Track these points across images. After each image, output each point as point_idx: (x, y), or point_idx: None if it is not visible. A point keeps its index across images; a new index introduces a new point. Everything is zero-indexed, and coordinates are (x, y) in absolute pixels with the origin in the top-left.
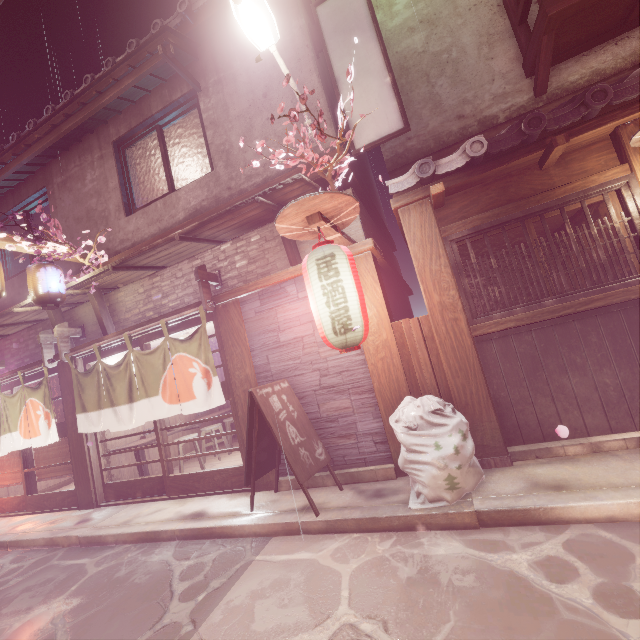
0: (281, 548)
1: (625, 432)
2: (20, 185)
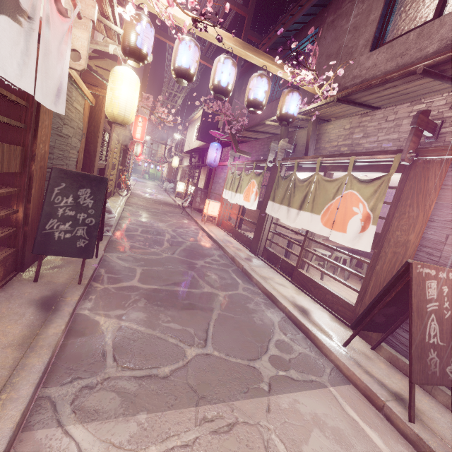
0: (355, 403)
1: None
2: (303, 28)
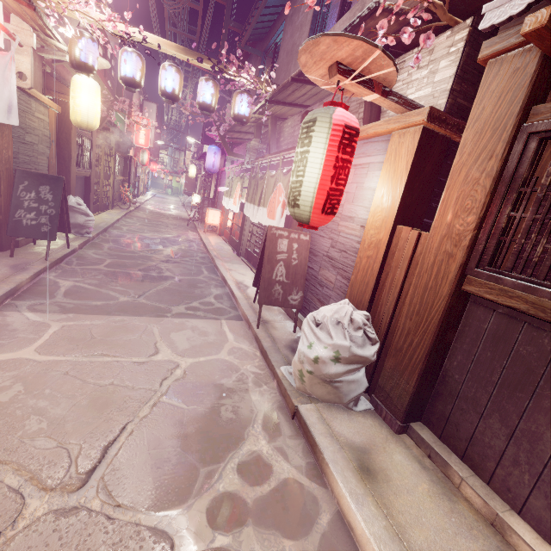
0: (234, 326)
1: None
2: (277, 19)
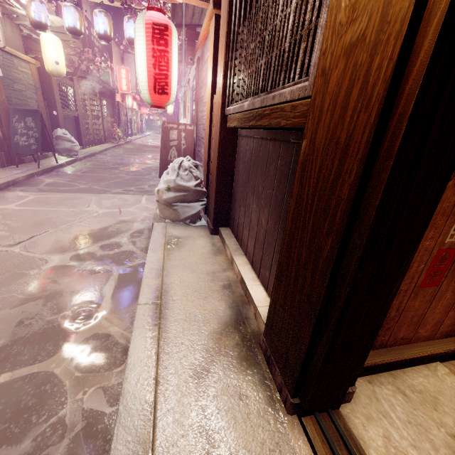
0: (151, 198)
1: (255, 272)
2: None
